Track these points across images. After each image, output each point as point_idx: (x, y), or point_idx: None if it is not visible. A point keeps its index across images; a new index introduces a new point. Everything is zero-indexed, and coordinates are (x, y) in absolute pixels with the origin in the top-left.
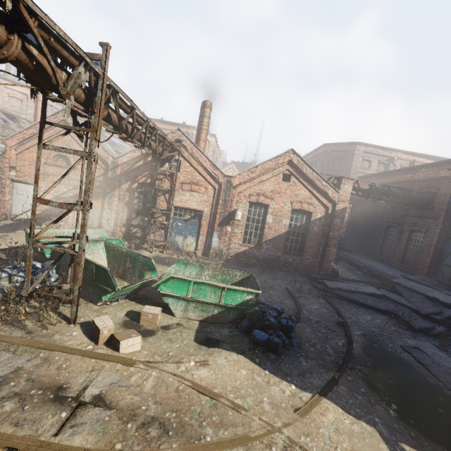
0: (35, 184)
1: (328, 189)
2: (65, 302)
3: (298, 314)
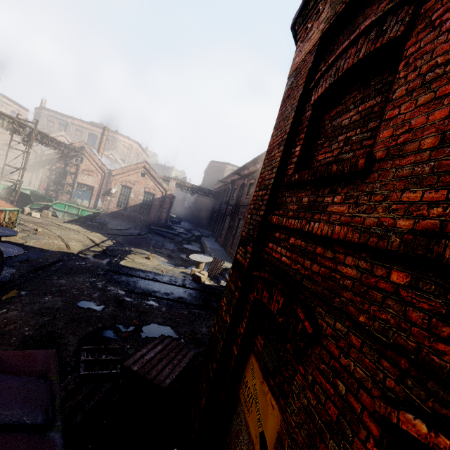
0: (5, 159)
1: (163, 183)
2: (12, 201)
3: (121, 229)
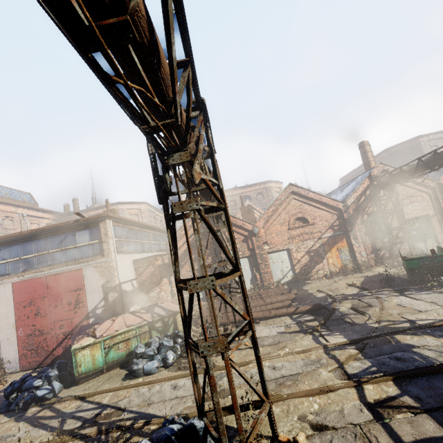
0: None
1: None
2: None
3: None
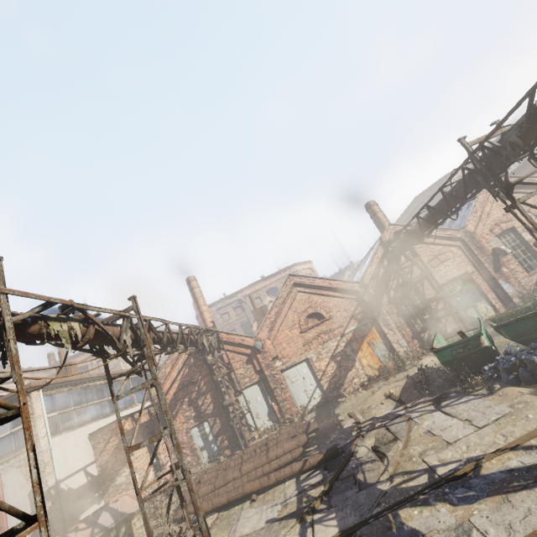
0: None
1: None
2: None
3: None
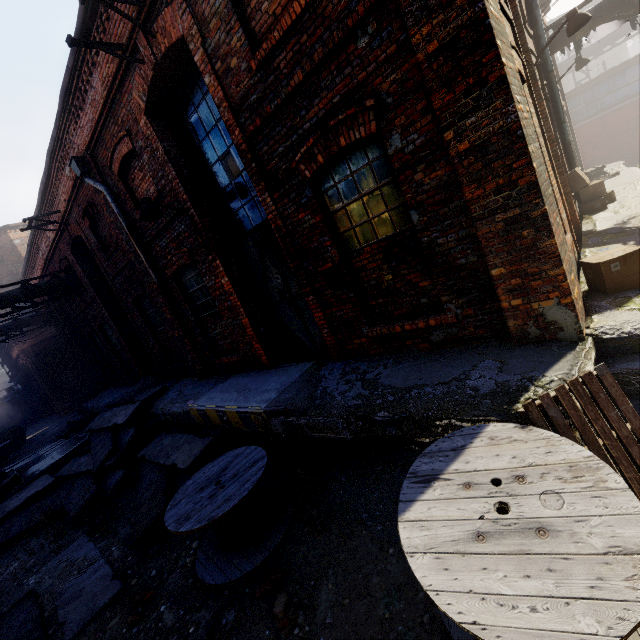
0: None
1: None
2: None
3: None
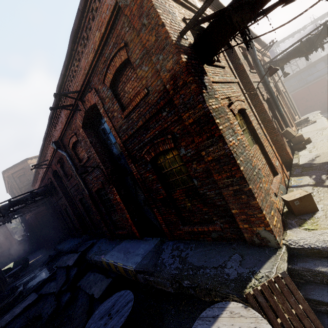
0: None
1: None
2: None
3: None
